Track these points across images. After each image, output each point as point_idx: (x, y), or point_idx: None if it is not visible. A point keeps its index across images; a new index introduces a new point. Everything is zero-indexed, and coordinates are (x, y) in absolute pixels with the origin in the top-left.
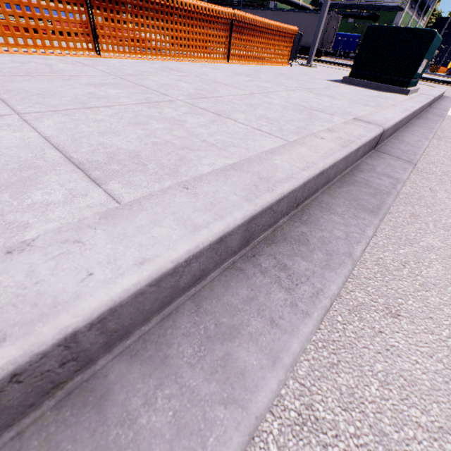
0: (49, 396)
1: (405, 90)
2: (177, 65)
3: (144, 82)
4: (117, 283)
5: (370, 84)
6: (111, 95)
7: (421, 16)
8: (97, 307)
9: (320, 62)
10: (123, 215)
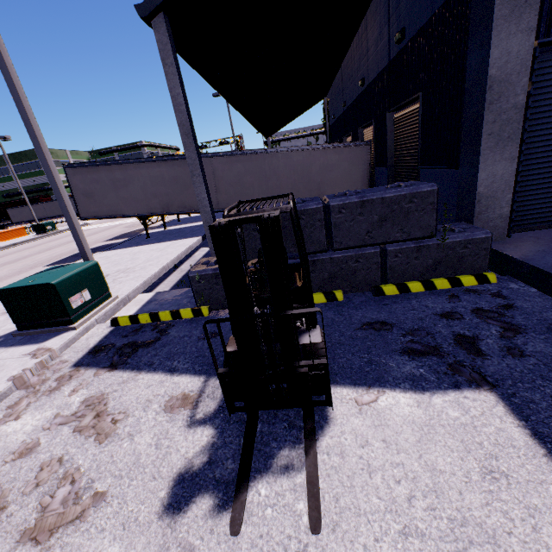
0: None
1: (47, 233)
2: None
3: None
4: None
5: (41, 234)
6: None
7: None
8: None
9: None
10: None
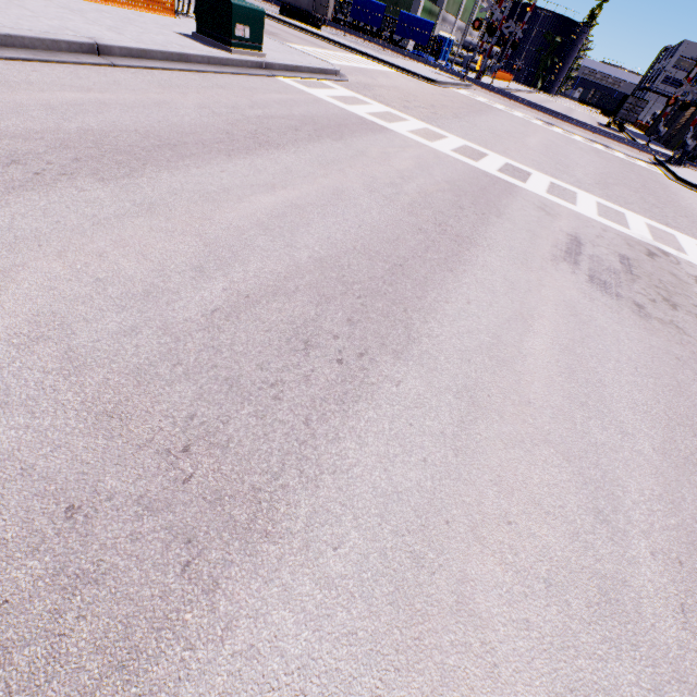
0: None
1: (229, 49)
2: None
3: None
4: None
5: (210, 42)
6: None
7: None
8: None
9: (303, 32)
10: None
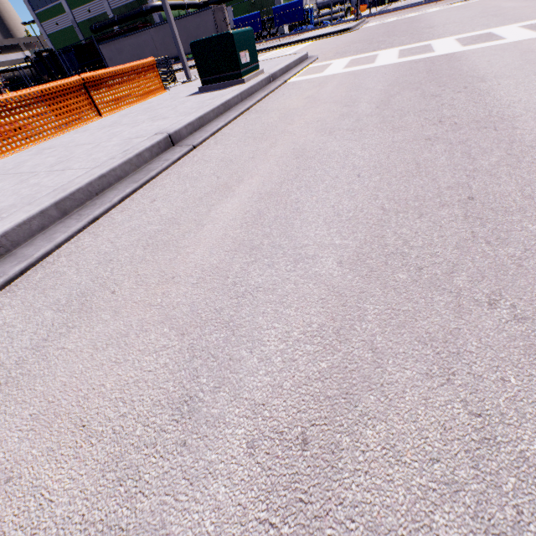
0: (2, 258)
1: (241, 80)
2: (51, 143)
3: (21, 170)
4: (5, 227)
5: (218, 86)
6: None
7: None
8: (1, 232)
9: None
10: (6, 218)
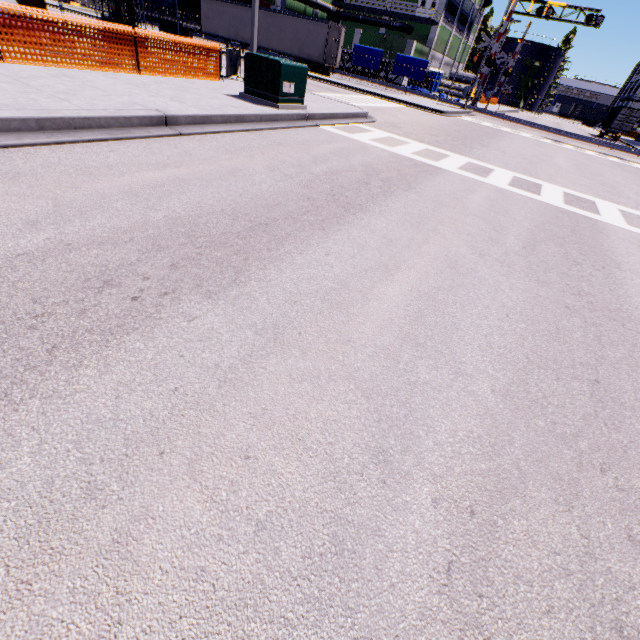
0: None
1: (276, 105)
2: (75, 73)
3: (31, 83)
4: None
5: (257, 100)
6: (4, 88)
7: (464, 33)
8: None
9: (317, 80)
10: None
